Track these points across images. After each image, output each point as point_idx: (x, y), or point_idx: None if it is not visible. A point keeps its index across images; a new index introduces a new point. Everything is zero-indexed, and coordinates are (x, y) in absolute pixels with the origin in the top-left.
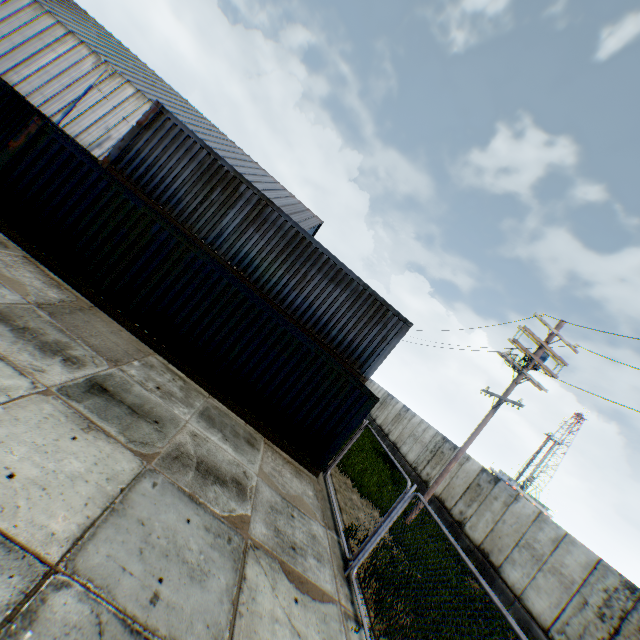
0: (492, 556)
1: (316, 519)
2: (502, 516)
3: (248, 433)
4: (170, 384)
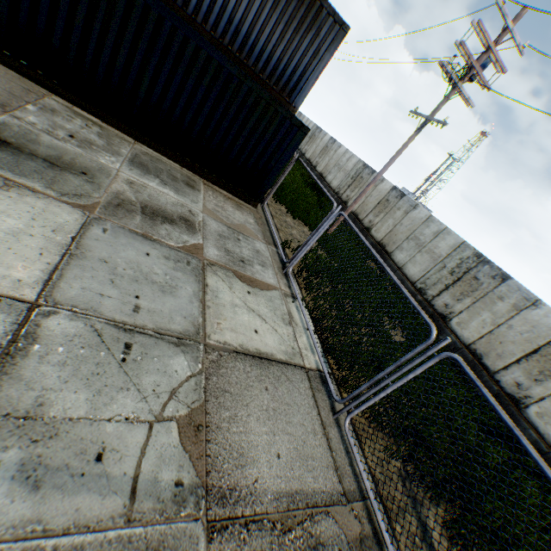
0: (388, 247)
1: (258, 240)
2: (401, 221)
3: (186, 176)
4: (85, 131)
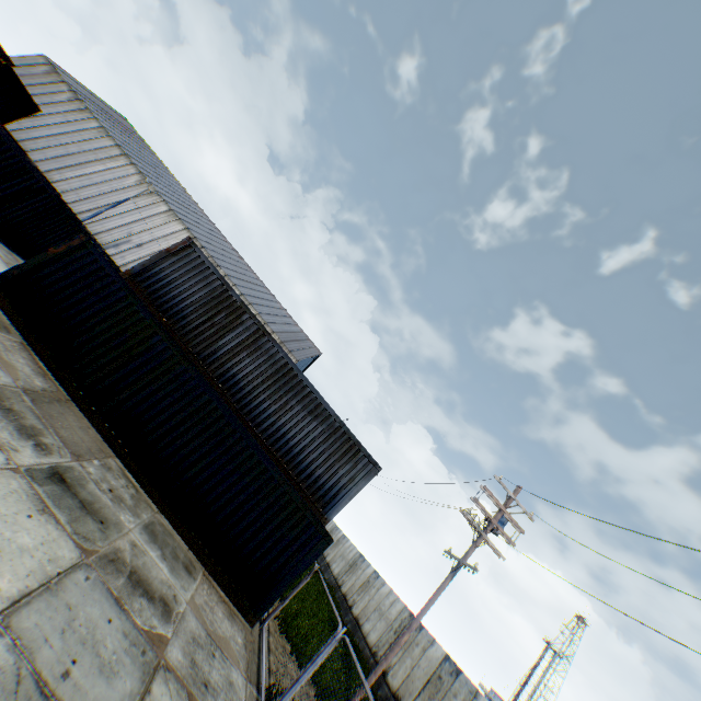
0: None
1: (238, 667)
2: None
3: (189, 559)
4: (123, 490)
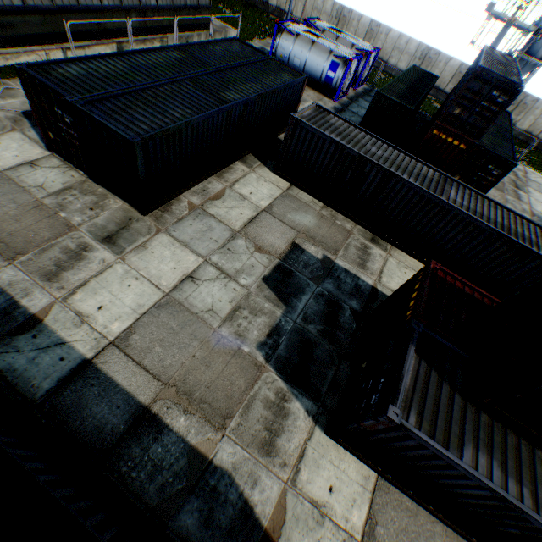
0: None
1: None
2: None
3: None
4: None
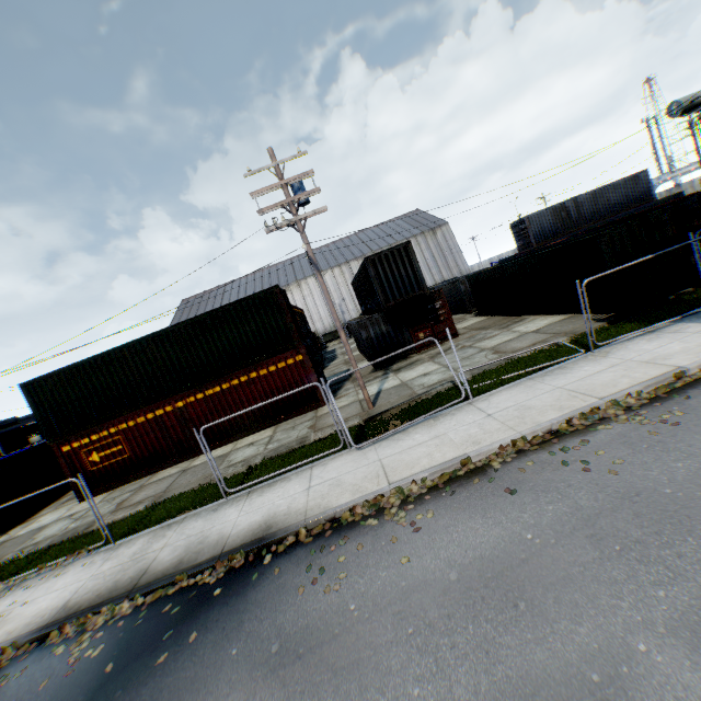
0: None
1: None
2: None
3: None
4: None
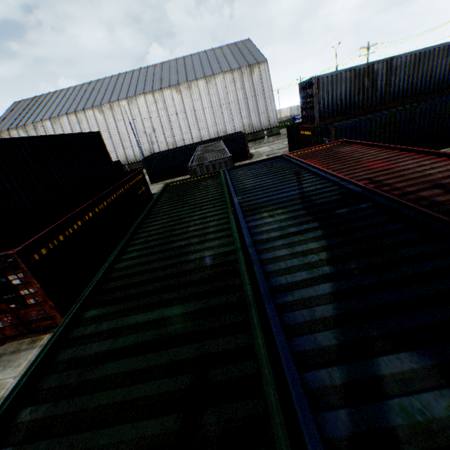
0: None
1: None
2: None
3: None
4: None
